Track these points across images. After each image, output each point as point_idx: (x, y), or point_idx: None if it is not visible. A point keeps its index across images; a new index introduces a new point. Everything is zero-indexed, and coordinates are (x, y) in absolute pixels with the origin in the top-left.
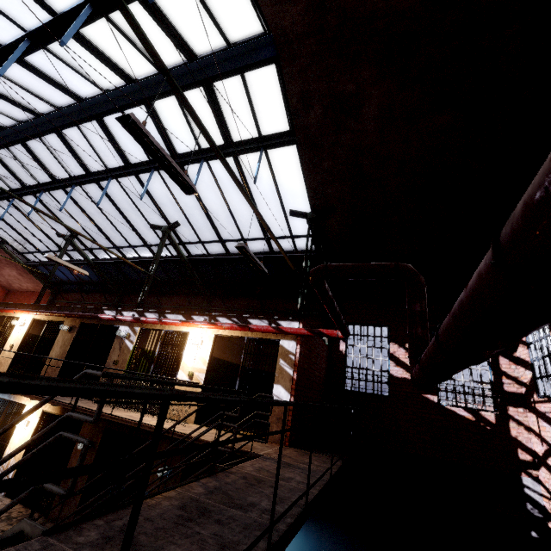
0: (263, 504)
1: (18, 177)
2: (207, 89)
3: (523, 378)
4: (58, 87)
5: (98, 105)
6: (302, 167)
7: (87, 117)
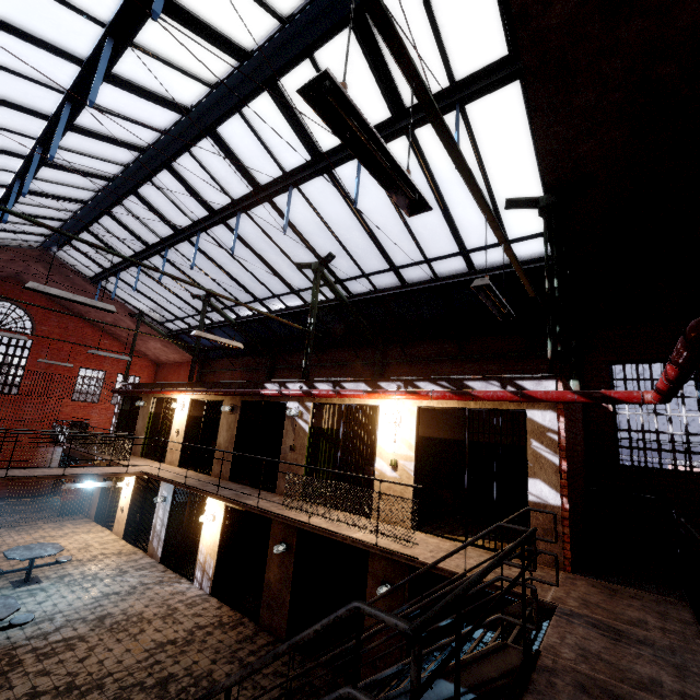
0: None
1: (139, 237)
2: (357, 29)
3: None
4: (158, 101)
5: (207, 112)
6: (531, 118)
7: (197, 135)
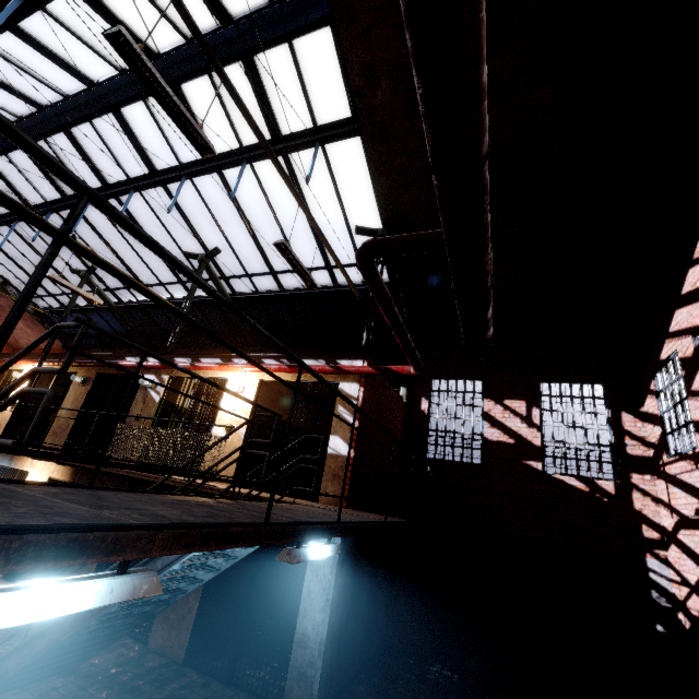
0: (285, 514)
1: (20, 194)
2: (247, 65)
3: (651, 437)
4: (64, 66)
5: (114, 92)
6: (369, 167)
7: (101, 109)
